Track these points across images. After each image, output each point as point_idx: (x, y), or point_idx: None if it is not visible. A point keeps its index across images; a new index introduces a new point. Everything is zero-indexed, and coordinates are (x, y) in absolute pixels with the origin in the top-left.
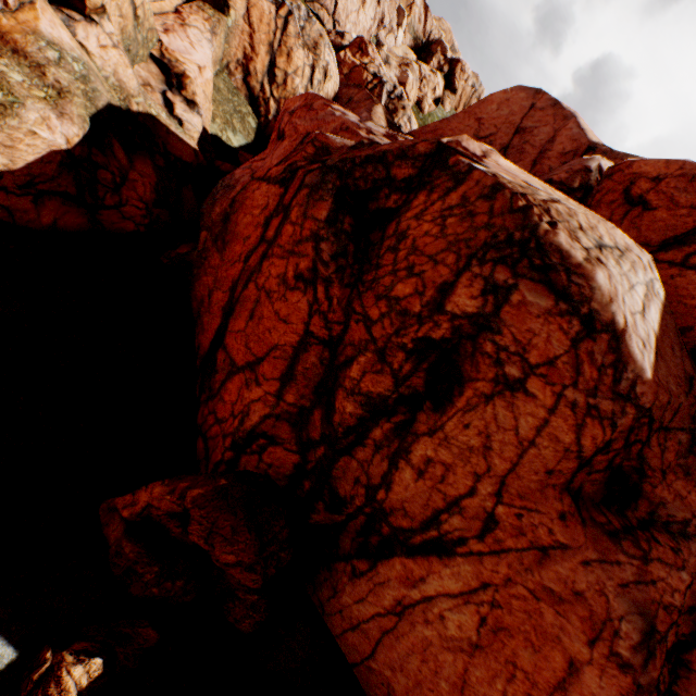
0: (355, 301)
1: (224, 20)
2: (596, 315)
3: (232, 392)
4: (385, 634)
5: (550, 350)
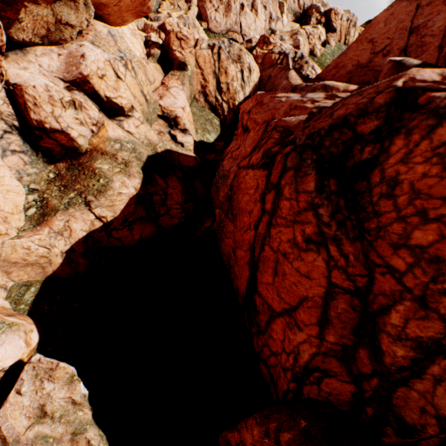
0: (369, 253)
1: (186, 74)
2: None
3: (277, 331)
4: None
5: None
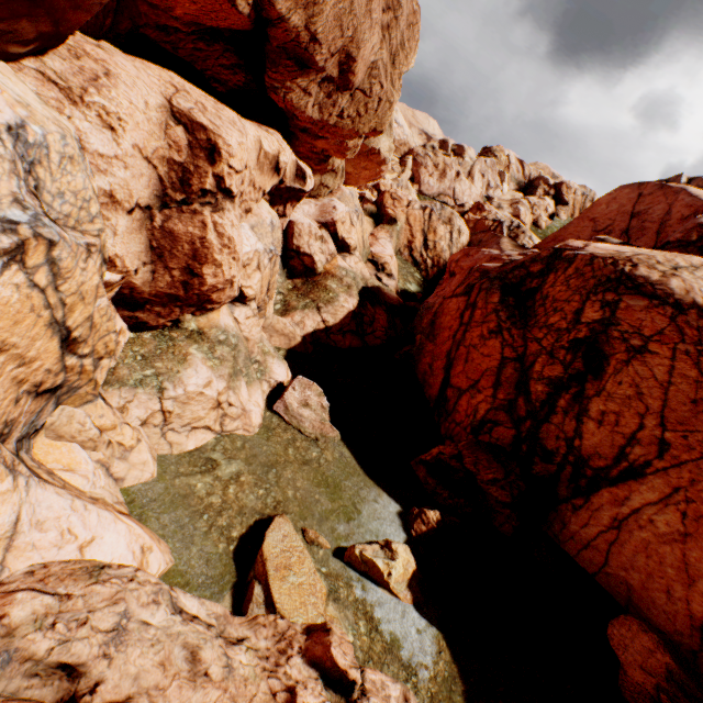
0: (526, 334)
1: (395, 228)
2: (680, 302)
3: (462, 405)
4: (610, 545)
5: (656, 326)
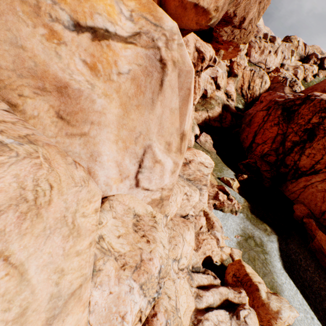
0: (288, 126)
1: (236, 79)
2: None
3: (258, 149)
4: (300, 192)
5: None
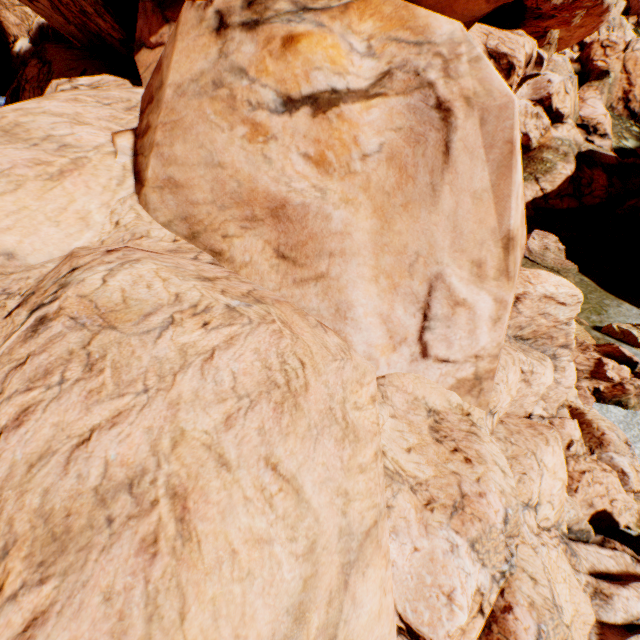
0: None
1: (606, 82)
2: None
3: None
4: None
5: None
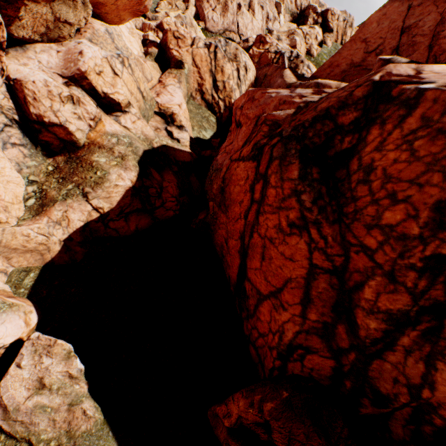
0: (346, 234)
1: (183, 72)
2: None
3: (264, 313)
4: None
5: None
